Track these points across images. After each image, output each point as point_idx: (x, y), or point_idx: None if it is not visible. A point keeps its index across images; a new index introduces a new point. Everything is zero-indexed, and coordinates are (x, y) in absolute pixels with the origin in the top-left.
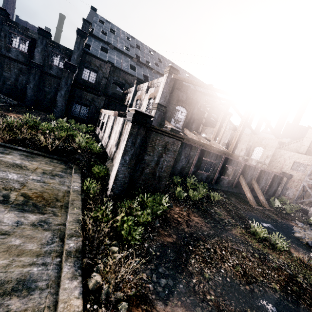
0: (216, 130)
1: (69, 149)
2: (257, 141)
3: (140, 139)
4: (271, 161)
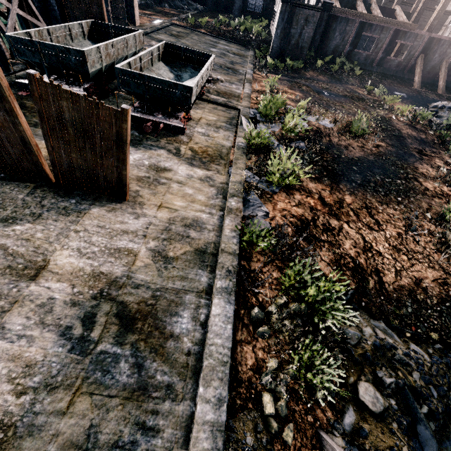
0: None
1: (247, 38)
2: None
3: (287, 15)
4: None
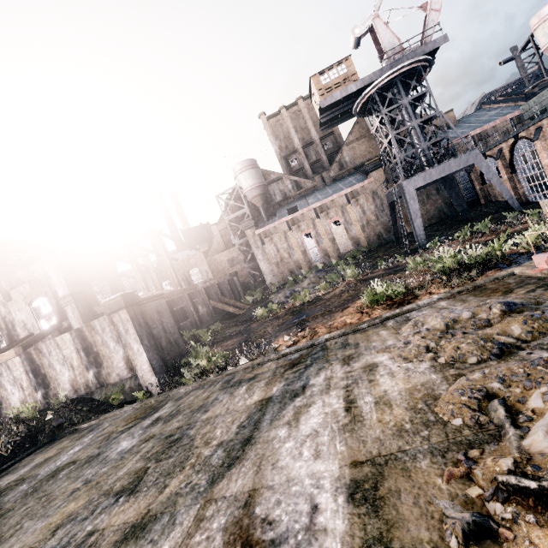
0: (142, 282)
1: (20, 438)
2: (185, 265)
3: (141, 318)
4: (212, 274)
